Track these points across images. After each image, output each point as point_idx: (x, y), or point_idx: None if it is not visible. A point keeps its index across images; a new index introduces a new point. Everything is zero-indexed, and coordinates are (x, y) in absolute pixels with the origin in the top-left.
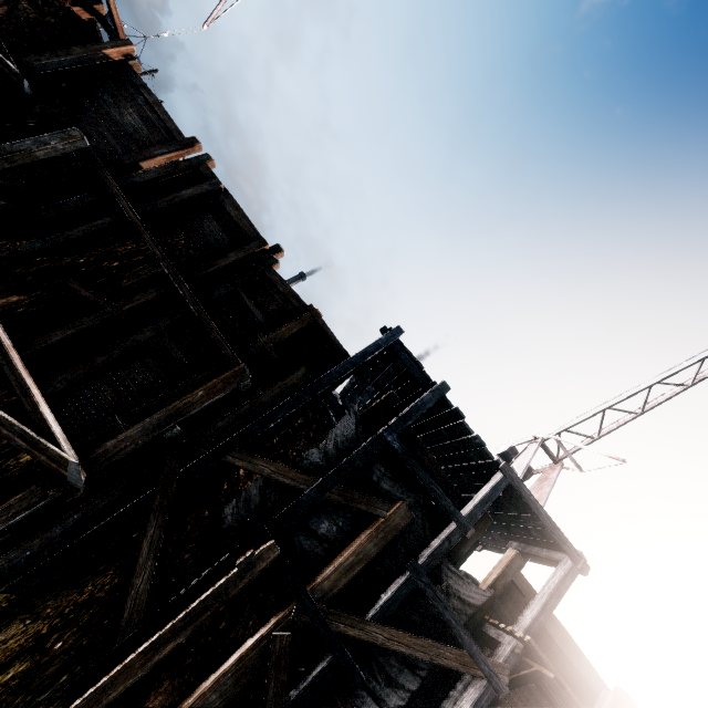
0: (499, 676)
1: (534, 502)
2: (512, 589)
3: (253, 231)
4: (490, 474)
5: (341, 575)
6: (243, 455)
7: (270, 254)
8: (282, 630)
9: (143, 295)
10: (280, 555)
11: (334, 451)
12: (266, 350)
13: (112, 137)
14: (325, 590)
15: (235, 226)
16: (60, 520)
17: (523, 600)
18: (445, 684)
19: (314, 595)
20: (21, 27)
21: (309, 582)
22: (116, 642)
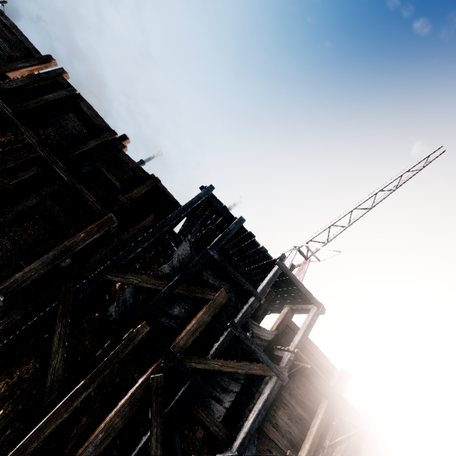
0: (283, 373)
1: (296, 279)
2: (287, 329)
3: (105, 125)
4: (271, 268)
5: (190, 336)
6: (118, 273)
7: (120, 141)
8: (157, 373)
9: (26, 173)
10: (150, 331)
11: (178, 265)
12: (124, 206)
13: None
14: (181, 346)
15: (91, 122)
16: None
17: (293, 333)
18: (255, 385)
19: (175, 350)
20: None
21: (170, 344)
22: (44, 402)
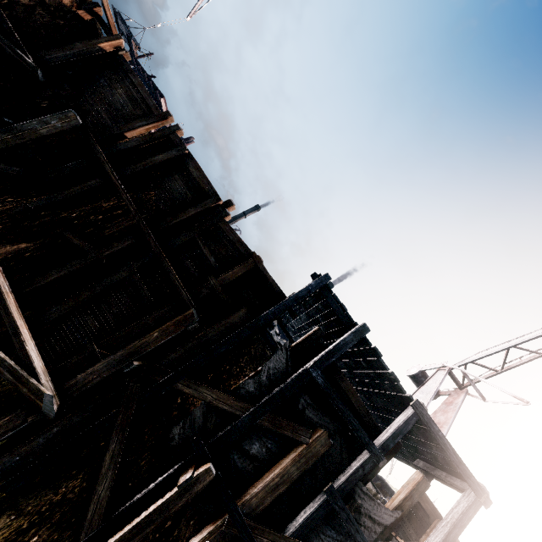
0: None
1: (442, 438)
2: (418, 508)
3: (211, 189)
4: (402, 404)
5: (267, 494)
6: (191, 383)
7: (223, 208)
8: (215, 539)
9: (120, 243)
10: (216, 474)
11: (267, 382)
12: (215, 290)
13: (105, 113)
14: (253, 506)
15: (196, 184)
16: (43, 432)
17: (428, 519)
18: None
19: (243, 510)
20: (37, 28)
21: (240, 495)
22: (80, 539)
